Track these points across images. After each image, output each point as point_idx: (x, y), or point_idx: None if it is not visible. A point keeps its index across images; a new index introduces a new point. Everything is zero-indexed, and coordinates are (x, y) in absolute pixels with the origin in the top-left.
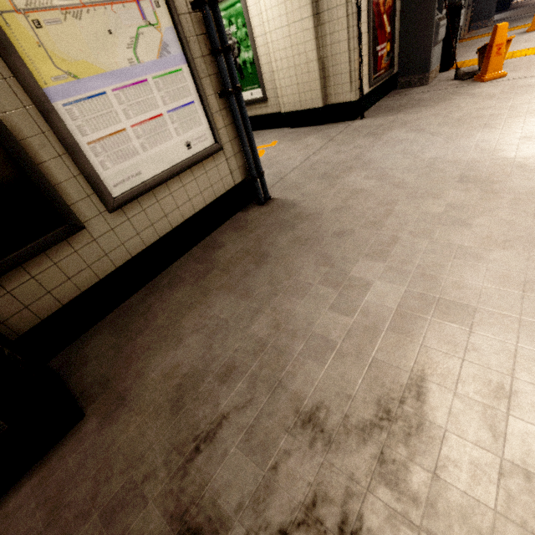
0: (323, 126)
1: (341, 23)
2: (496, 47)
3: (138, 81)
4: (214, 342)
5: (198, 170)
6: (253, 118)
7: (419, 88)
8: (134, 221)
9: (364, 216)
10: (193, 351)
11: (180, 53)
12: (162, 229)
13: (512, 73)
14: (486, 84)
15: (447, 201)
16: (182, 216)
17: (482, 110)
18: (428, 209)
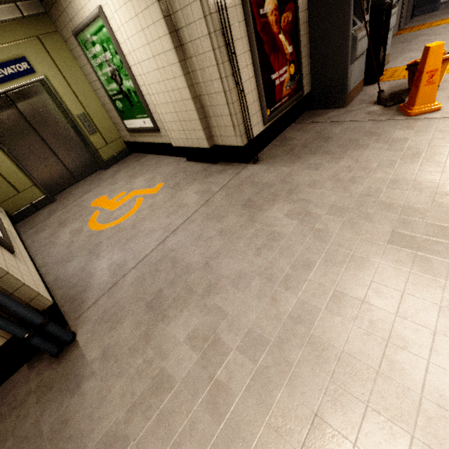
0: (214, 166)
1: (209, 58)
2: (427, 73)
3: None
4: None
5: None
6: (153, 144)
7: (335, 111)
8: None
9: None
10: None
11: None
12: None
13: None
14: (412, 122)
15: None
16: None
17: (396, 188)
18: None
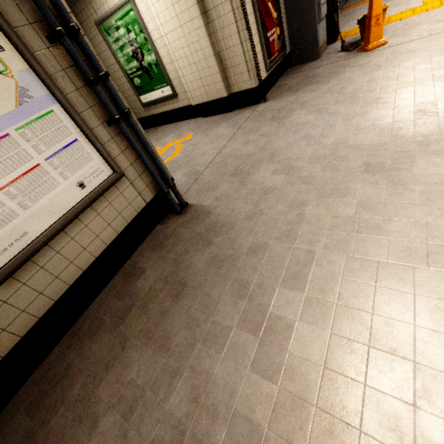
0: (231, 113)
1: (229, 18)
2: (374, 18)
3: None
4: (129, 426)
5: (100, 204)
6: (169, 112)
7: (311, 63)
8: (32, 282)
9: (277, 224)
10: (107, 443)
11: (45, 93)
12: (71, 276)
13: (391, 39)
14: (370, 54)
15: (357, 198)
16: (92, 255)
17: (372, 83)
18: (339, 211)
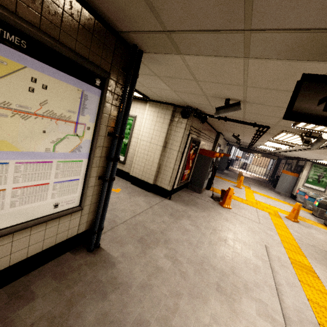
0: (149, 193)
1: (174, 157)
2: (229, 195)
3: (44, 161)
4: None
5: (53, 222)
6: None
7: (196, 193)
8: None
9: (160, 305)
10: None
11: (87, 152)
12: None
13: (233, 208)
14: (224, 209)
15: (211, 310)
16: (9, 262)
17: (224, 228)
18: (200, 315)
